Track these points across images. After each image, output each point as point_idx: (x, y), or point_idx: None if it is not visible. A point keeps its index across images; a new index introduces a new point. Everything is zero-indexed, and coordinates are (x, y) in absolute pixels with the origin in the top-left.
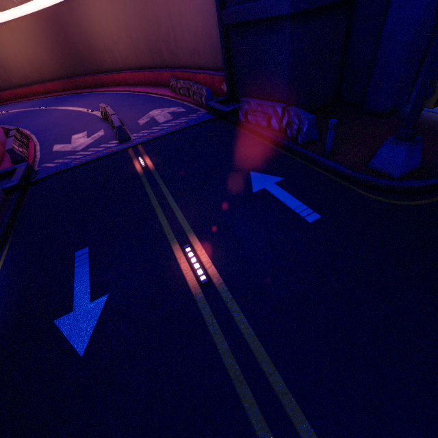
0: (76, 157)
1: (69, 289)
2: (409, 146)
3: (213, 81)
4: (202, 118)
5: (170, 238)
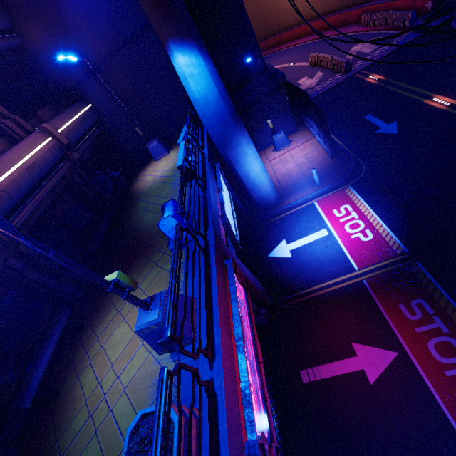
0: (316, 90)
1: (373, 125)
2: None
3: (415, 3)
4: (410, 38)
5: (420, 99)
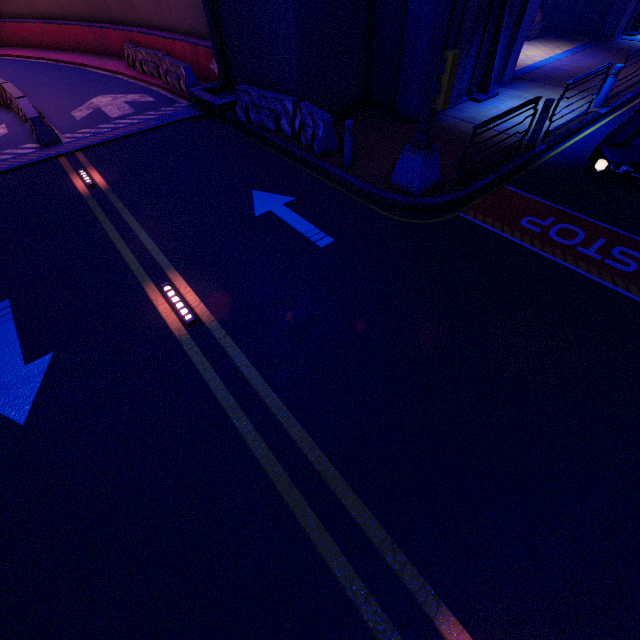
0: None
1: None
2: (425, 155)
3: (197, 56)
4: (183, 114)
5: (141, 278)
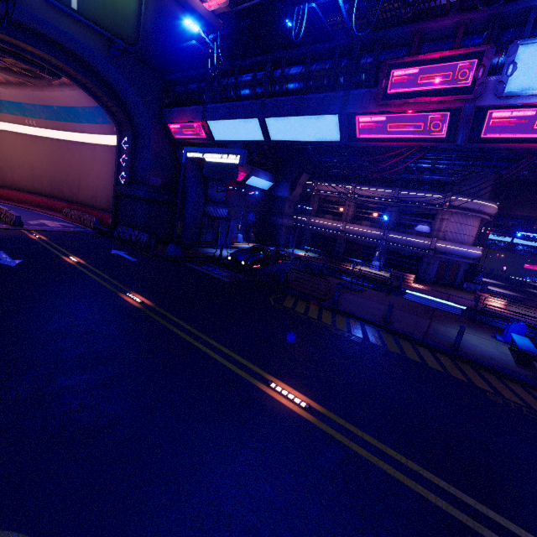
0: None
1: None
2: (175, 246)
3: (103, 217)
4: (89, 231)
5: (60, 255)
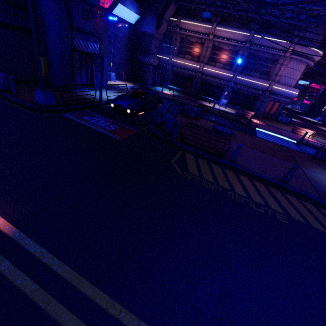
0: None
1: None
2: (43, 91)
3: None
4: None
5: None
